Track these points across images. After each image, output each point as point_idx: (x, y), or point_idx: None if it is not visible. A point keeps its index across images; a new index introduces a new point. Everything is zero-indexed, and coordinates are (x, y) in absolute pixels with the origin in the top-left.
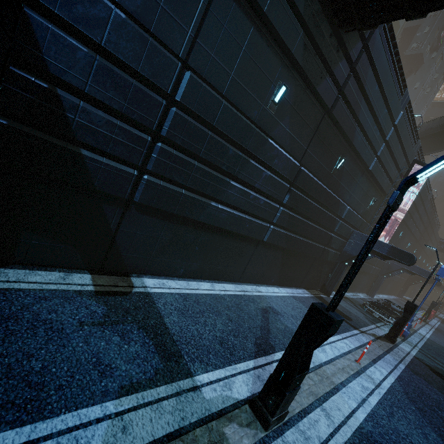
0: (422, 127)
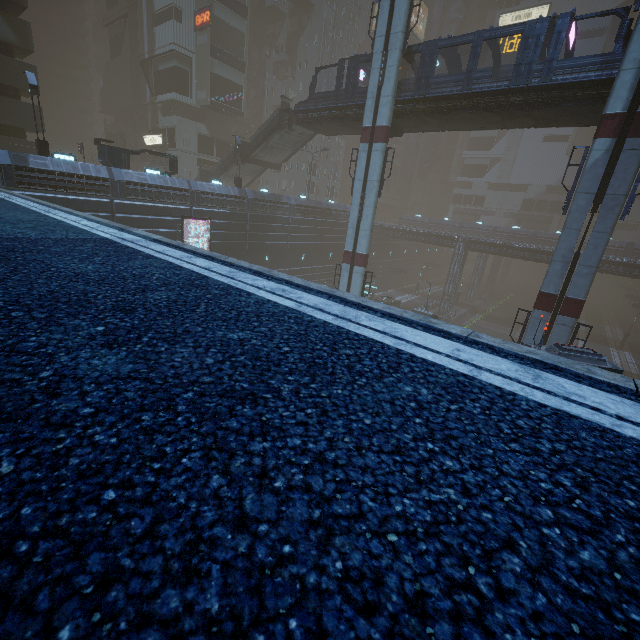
0: (251, 143)
